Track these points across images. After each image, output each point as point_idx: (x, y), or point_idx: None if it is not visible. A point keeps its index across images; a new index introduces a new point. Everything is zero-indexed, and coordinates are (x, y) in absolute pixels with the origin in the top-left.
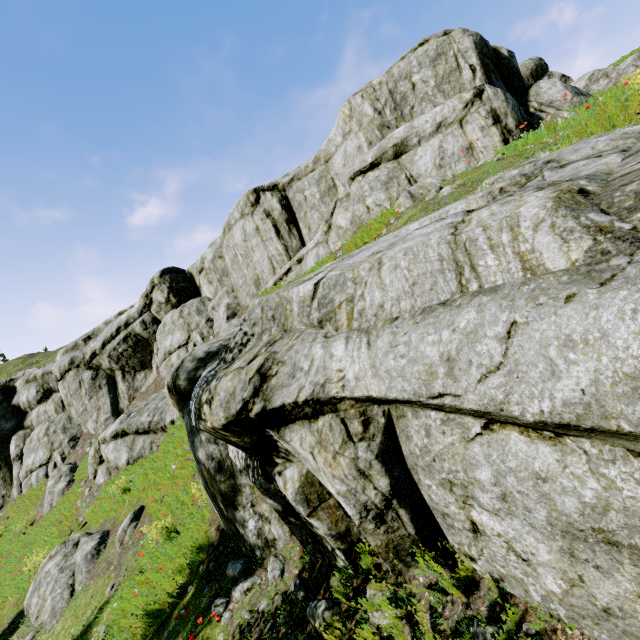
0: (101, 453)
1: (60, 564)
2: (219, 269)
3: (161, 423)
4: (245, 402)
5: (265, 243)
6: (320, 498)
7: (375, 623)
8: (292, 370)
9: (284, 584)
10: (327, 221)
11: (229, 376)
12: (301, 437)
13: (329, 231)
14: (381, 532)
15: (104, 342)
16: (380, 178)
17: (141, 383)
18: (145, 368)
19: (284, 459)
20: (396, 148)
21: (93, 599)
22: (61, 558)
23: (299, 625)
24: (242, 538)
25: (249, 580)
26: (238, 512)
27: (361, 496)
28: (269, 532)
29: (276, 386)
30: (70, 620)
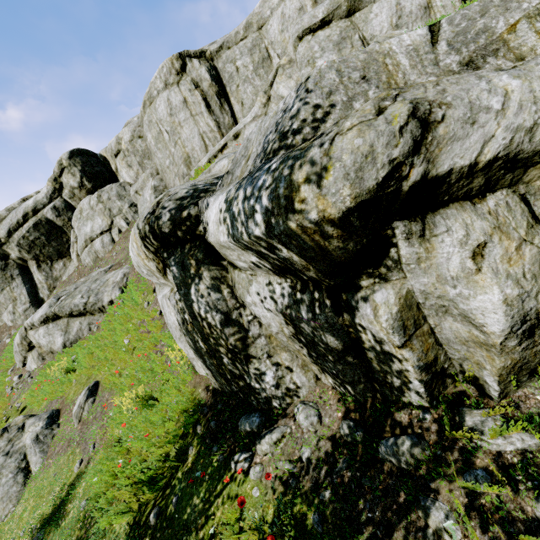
0: (29, 340)
1: (6, 450)
2: (139, 151)
3: (98, 304)
4: (395, 165)
5: (195, 118)
6: (416, 324)
7: (492, 450)
8: (469, 113)
9: (328, 429)
10: (266, 92)
11: (350, 133)
12: (465, 224)
13: (268, 103)
14: (519, 349)
15: (9, 230)
16: (332, 38)
17: (60, 272)
18: (63, 257)
19: (377, 278)
20: (350, 2)
21: (58, 477)
22: (5, 444)
23: (370, 466)
24: (254, 392)
25: (276, 431)
26: (252, 365)
27: (529, 302)
28: (290, 381)
29: (445, 138)
30: (33, 501)
